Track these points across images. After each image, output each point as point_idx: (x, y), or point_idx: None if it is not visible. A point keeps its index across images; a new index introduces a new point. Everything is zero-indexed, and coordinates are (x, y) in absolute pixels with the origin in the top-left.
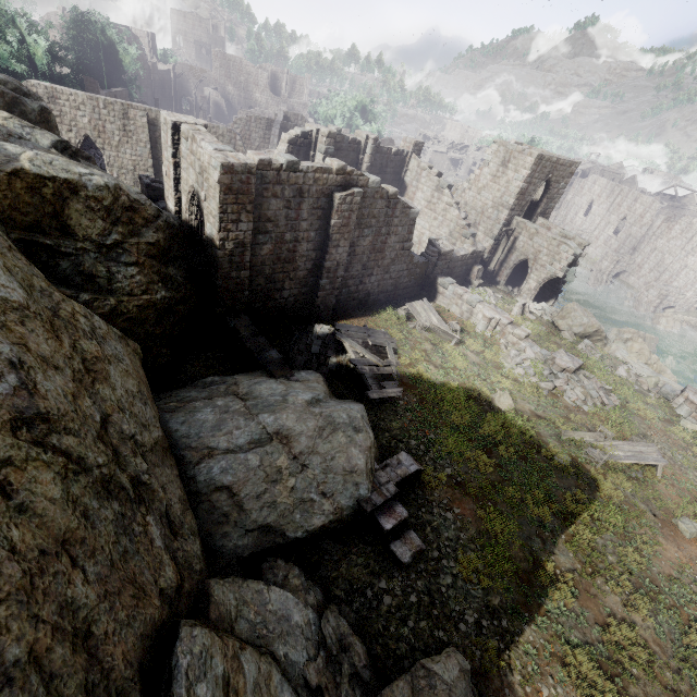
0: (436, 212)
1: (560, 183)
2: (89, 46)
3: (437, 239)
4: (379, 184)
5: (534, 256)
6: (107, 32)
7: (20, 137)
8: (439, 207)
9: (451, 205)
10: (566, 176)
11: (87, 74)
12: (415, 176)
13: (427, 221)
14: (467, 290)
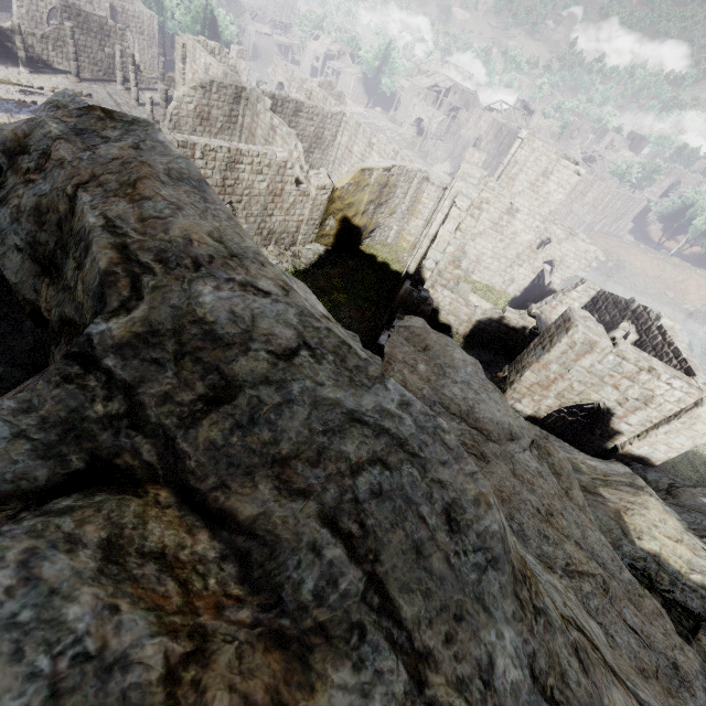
0: (503, 235)
1: None
2: None
3: (554, 286)
4: None
5: (560, 259)
6: None
7: None
8: (508, 230)
9: (524, 230)
10: None
11: None
12: None
13: (490, 242)
14: None
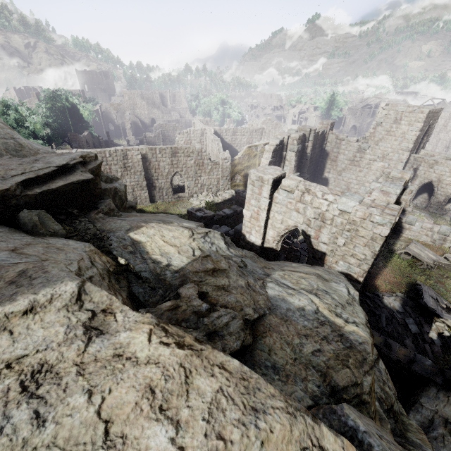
0: (360, 167)
1: (433, 124)
2: (60, 111)
3: None
4: (312, 157)
5: (437, 179)
6: (70, 99)
7: (243, 264)
8: (363, 163)
9: (374, 160)
10: (436, 119)
11: (62, 129)
12: (335, 145)
13: (353, 174)
14: (432, 222)
